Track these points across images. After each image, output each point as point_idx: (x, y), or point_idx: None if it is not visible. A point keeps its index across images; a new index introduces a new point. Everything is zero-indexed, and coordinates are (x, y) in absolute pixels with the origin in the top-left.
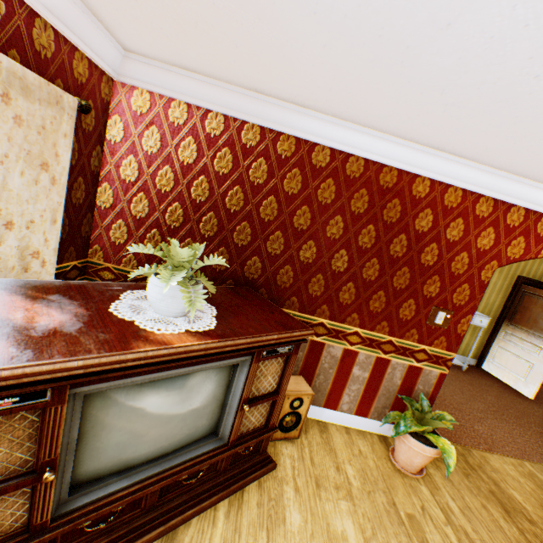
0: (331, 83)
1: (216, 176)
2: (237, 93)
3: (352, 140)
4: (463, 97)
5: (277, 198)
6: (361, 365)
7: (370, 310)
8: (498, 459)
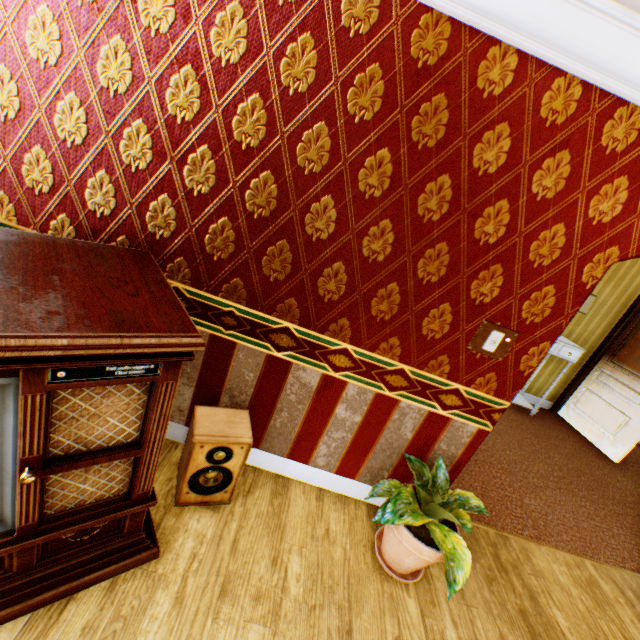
0: None
1: (71, 6)
2: None
3: None
4: None
5: (200, 70)
6: (349, 403)
7: (371, 316)
8: (547, 555)
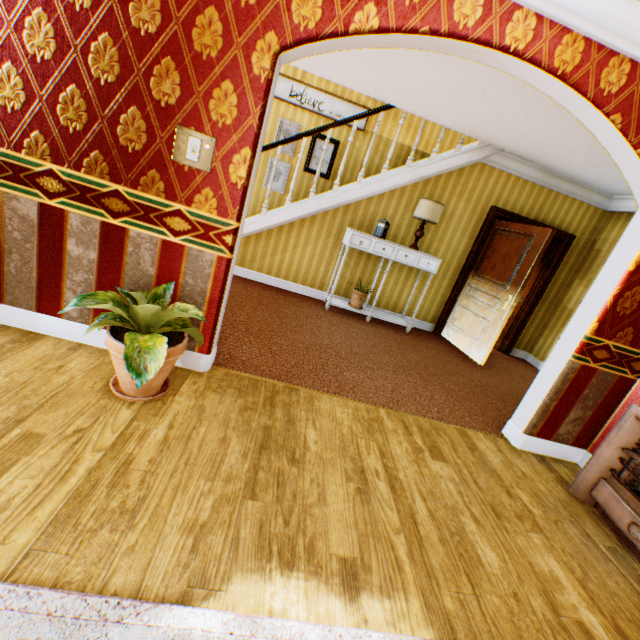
0: None
1: None
2: None
3: None
4: None
5: None
6: (79, 237)
7: (65, 129)
8: (337, 402)
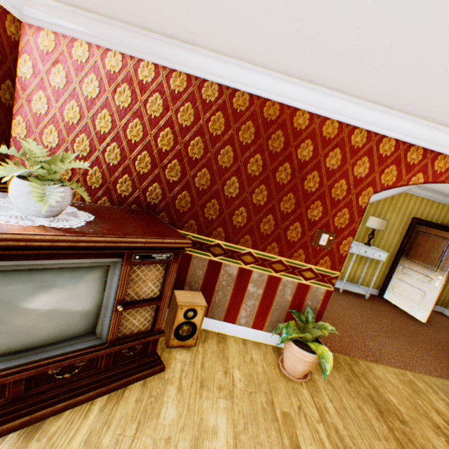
0: (195, 7)
1: (118, 109)
2: (129, 32)
3: (236, 76)
4: (305, 7)
5: (173, 129)
6: (255, 282)
7: (261, 233)
8: (382, 369)
